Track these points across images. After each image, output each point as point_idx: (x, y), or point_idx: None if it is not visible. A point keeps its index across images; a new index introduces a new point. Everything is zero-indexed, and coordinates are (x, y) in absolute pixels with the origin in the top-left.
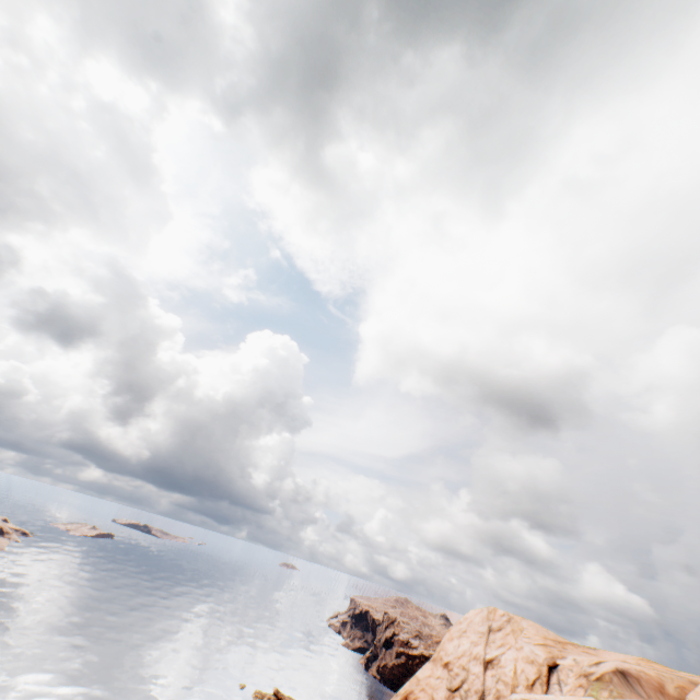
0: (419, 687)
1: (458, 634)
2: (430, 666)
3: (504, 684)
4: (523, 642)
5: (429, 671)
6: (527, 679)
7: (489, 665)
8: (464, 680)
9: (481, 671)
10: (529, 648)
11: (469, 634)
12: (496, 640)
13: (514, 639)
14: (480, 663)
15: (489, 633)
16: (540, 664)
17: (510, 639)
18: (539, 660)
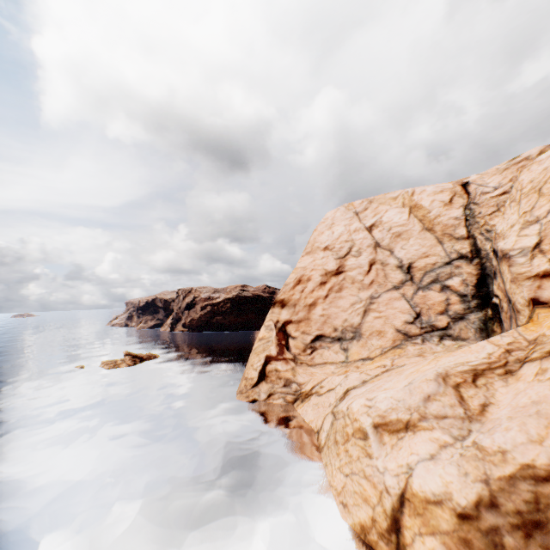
0: (308, 270)
1: (328, 228)
2: (308, 257)
3: (401, 226)
4: (423, 187)
5: (310, 259)
6: (443, 202)
7: (373, 228)
8: (352, 247)
9: (367, 234)
10: (433, 186)
11: (339, 223)
12: (368, 215)
13: (388, 206)
14: (363, 231)
15: (358, 215)
16: (452, 188)
17: (382, 208)
18: (449, 187)
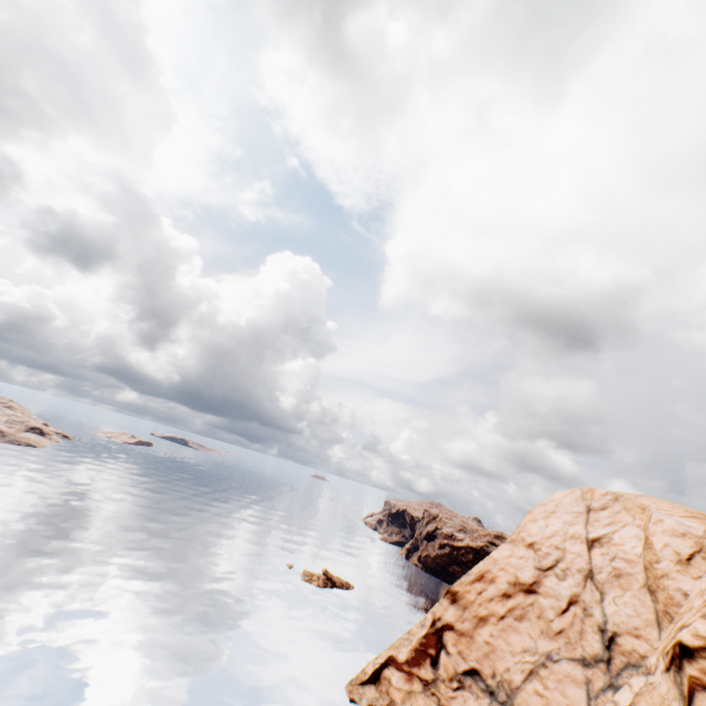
0: (497, 567)
1: (544, 516)
2: (508, 547)
3: (626, 561)
4: (661, 515)
5: (507, 551)
6: (678, 554)
7: (595, 544)
8: (559, 560)
9: (584, 550)
10: (675, 520)
11: (560, 515)
12: (600, 519)
13: (630, 516)
14: (581, 542)
15: (589, 513)
16: (700, 537)
17: (623, 517)
18: (696, 532)
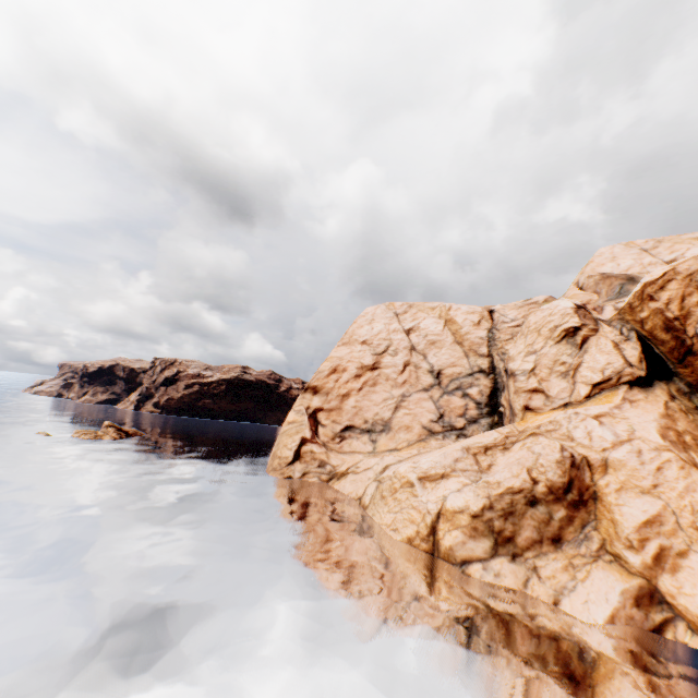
0: (345, 361)
1: (368, 323)
2: (345, 348)
3: (436, 335)
4: (459, 306)
5: (348, 350)
6: (473, 322)
7: (411, 332)
8: (389, 346)
9: (405, 336)
10: (467, 307)
11: (380, 321)
12: (407, 319)
13: (426, 314)
14: (402, 333)
15: (398, 317)
16: (481, 312)
17: (421, 315)
18: (479, 310)
